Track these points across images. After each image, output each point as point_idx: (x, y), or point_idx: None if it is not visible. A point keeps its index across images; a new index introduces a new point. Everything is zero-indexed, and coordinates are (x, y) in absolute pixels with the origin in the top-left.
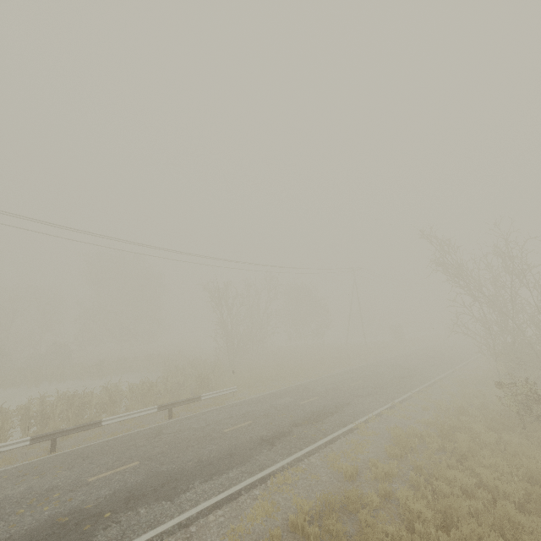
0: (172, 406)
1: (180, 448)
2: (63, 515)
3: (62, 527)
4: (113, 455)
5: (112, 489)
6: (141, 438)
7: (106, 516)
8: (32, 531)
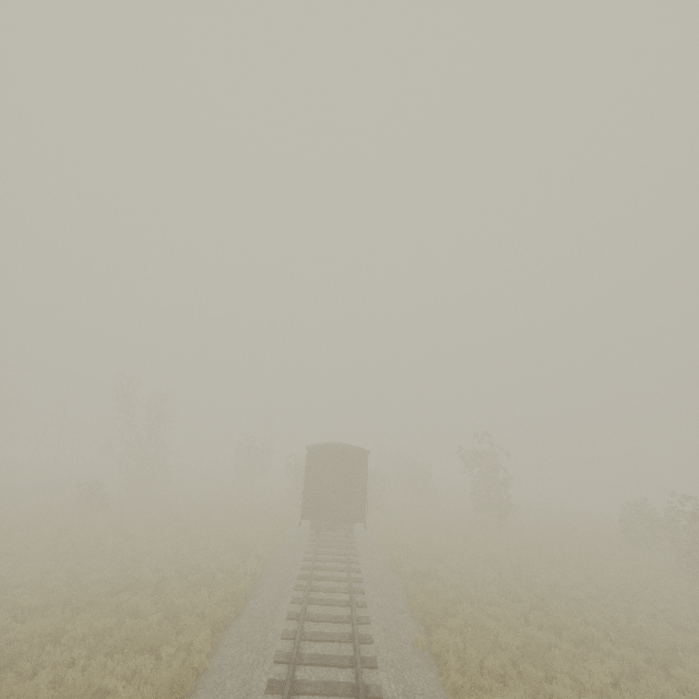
0: None
1: None
2: None
3: None
4: None
5: None
6: None
7: None
8: None
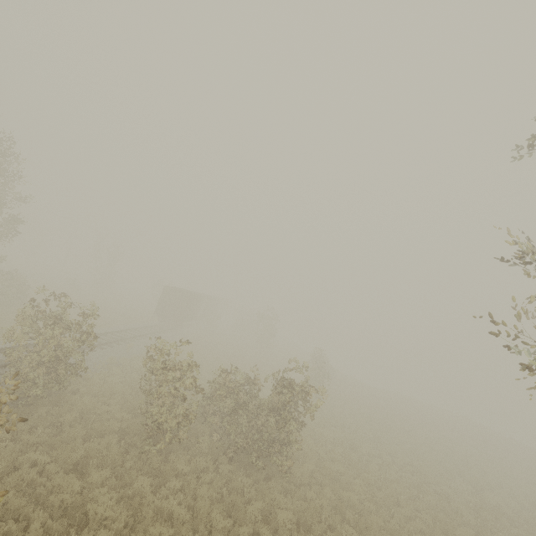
0: None
1: None
2: None
3: None
4: None
5: None
6: None
7: None
8: None
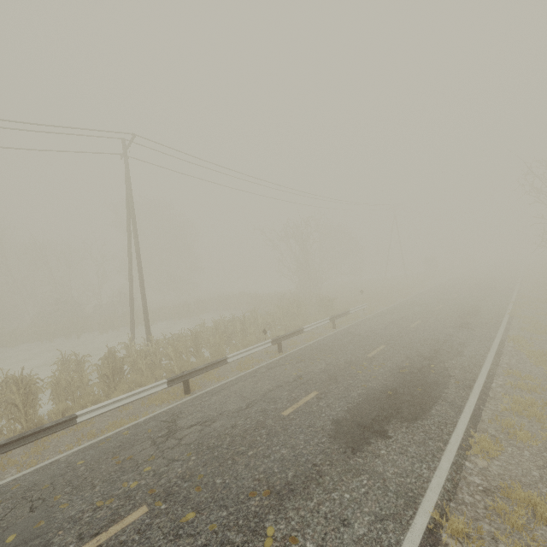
0: (336, 318)
1: (398, 337)
2: (398, 369)
3: (413, 373)
4: (350, 345)
5: (401, 357)
6: (346, 337)
7: (433, 366)
8: (395, 377)
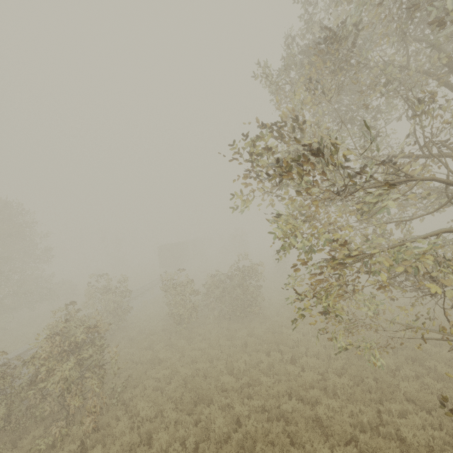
0: None
1: None
2: None
3: None
4: None
5: None
6: None
7: None
8: None
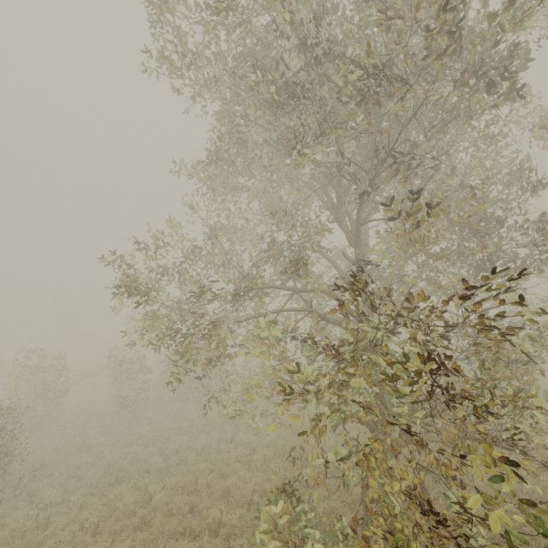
0: None
1: None
2: None
3: None
4: None
5: None
6: None
7: None
8: None
